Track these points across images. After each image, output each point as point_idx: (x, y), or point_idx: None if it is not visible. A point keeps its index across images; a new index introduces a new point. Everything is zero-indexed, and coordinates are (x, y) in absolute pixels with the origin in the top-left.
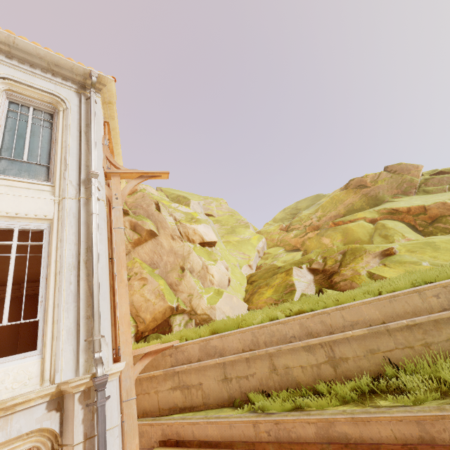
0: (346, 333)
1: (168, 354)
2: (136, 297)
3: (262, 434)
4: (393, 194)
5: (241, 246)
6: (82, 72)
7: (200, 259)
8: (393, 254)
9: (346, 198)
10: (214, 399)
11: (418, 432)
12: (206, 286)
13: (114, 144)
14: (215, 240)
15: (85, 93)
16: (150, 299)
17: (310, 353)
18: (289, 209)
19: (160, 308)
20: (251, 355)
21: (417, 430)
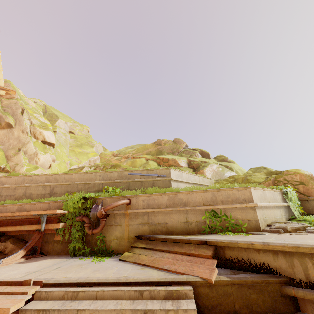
0: (61, 183)
1: None
2: None
3: None
4: (168, 152)
5: (80, 155)
6: None
7: (34, 148)
8: None
9: (150, 148)
10: None
11: (47, 207)
12: (32, 163)
13: None
14: (54, 142)
15: None
16: None
17: (44, 189)
18: (129, 147)
19: None
20: (17, 186)
21: (47, 206)
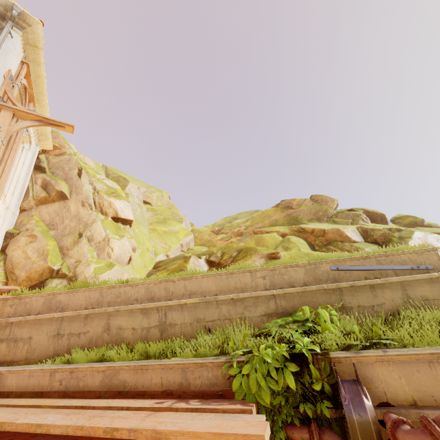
0: (181, 300)
1: (9, 304)
2: (17, 252)
3: (55, 383)
4: (310, 218)
5: (166, 236)
6: (4, 3)
7: (104, 231)
8: (278, 258)
9: (274, 215)
10: (38, 355)
11: (180, 379)
12: (101, 258)
13: (39, 93)
14: (131, 218)
15: (2, 23)
16: (30, 257)
17: (146, 316)
18: (230, 217)
19: (38, 267)
20: (90, 312)
21: (180, 377)
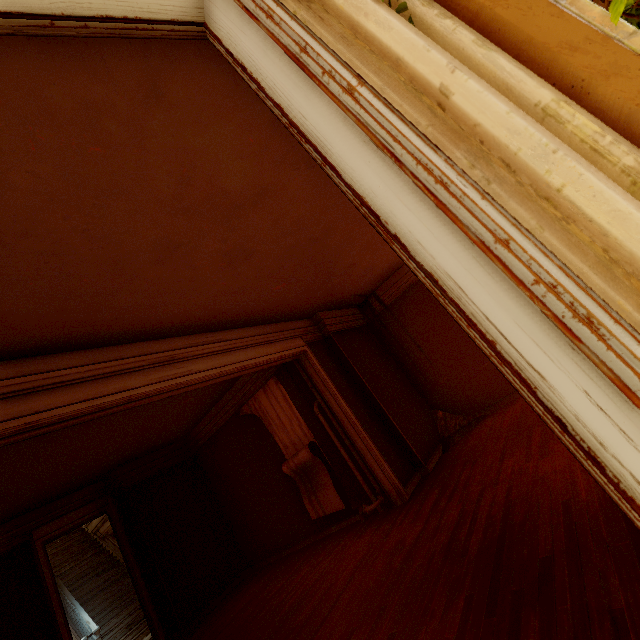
0: None
1: None
2: None
3: None
4: None
5: None
6: None
7: None
8: None
9: None
10: None
11: None
12: None
13: None
14: None
15: None
16: None
17: None
18: None
19: None
20: None
21: None
